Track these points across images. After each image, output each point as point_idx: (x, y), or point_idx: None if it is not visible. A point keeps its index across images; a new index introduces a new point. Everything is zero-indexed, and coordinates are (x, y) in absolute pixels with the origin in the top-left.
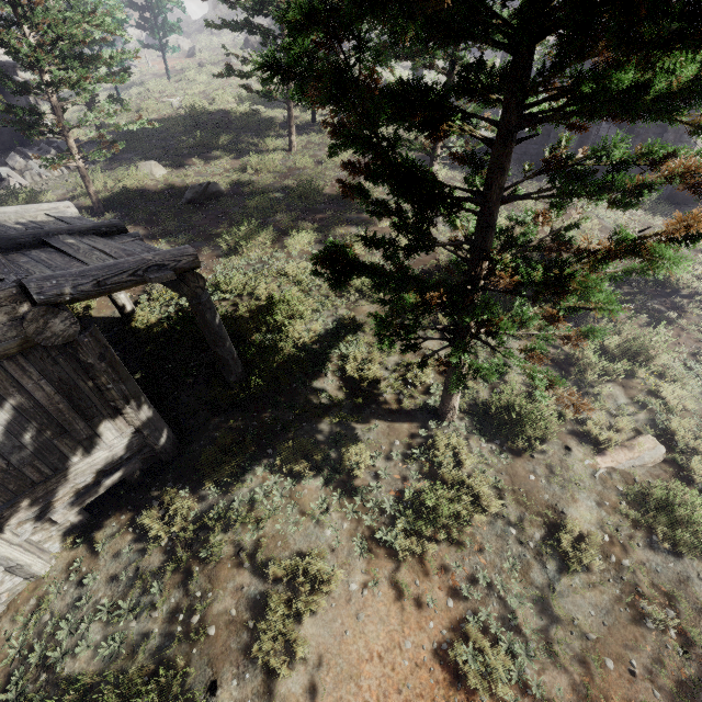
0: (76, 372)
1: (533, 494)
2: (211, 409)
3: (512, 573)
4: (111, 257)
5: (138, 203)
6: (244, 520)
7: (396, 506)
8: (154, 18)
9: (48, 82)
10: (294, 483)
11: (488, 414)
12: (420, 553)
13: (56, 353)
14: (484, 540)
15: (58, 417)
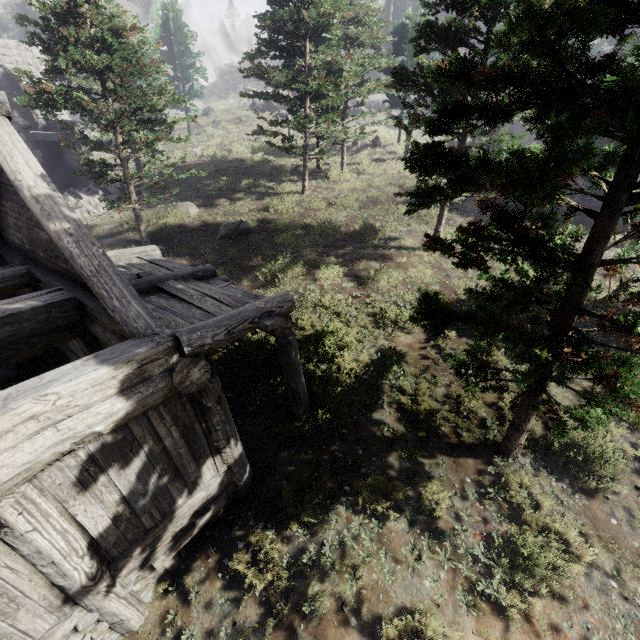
0: (196, 415)
1: (620, 540)
2: (278, 441)
3: (628, 635)
4: (221, 303)
5: (179, 238)
6: (340, 568)
7: (488, 553)
8: (182, 86)
9: (124, 142)
10: (380, 525)
11: (548, 449)
12: (524, 609)
13: (186, 399)
14: (585, 594)
15: (177, 461)
